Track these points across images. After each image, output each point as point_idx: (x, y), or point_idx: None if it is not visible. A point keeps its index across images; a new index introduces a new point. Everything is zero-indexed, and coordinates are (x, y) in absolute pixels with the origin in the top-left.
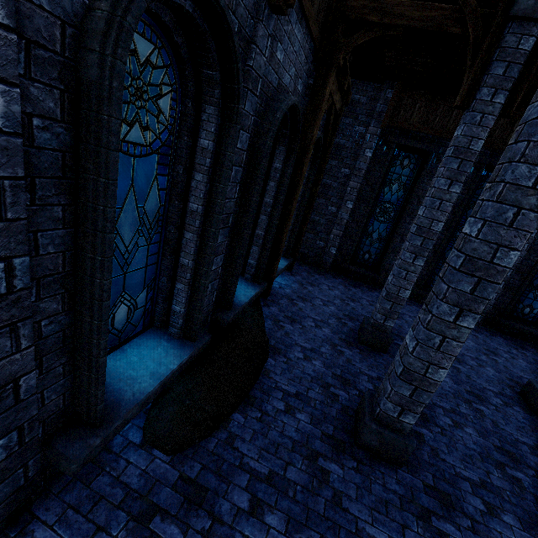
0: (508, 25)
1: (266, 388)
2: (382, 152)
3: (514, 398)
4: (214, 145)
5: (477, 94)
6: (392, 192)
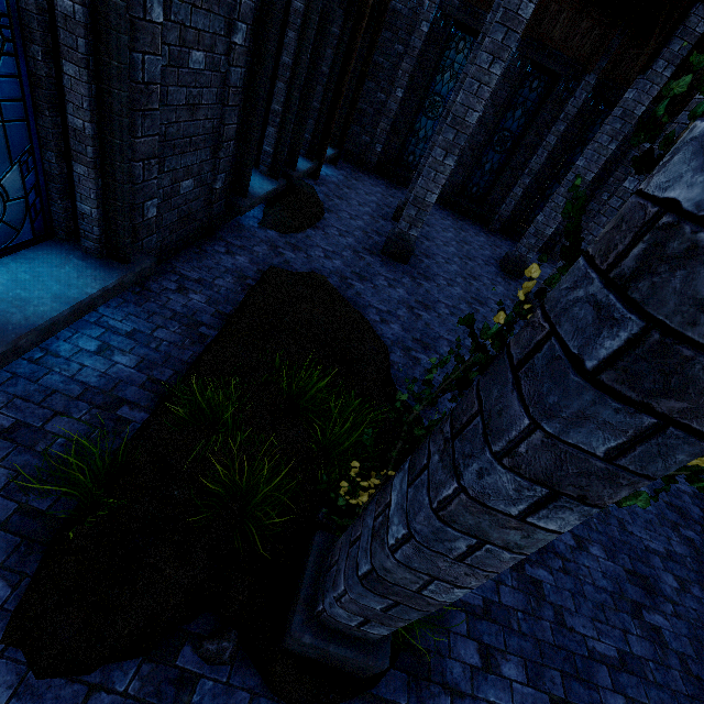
0: None
1: (325, 225)
2: (439, 29)
3: (494, 264)
4: (304, 8)
5: None
6: (443, 83)
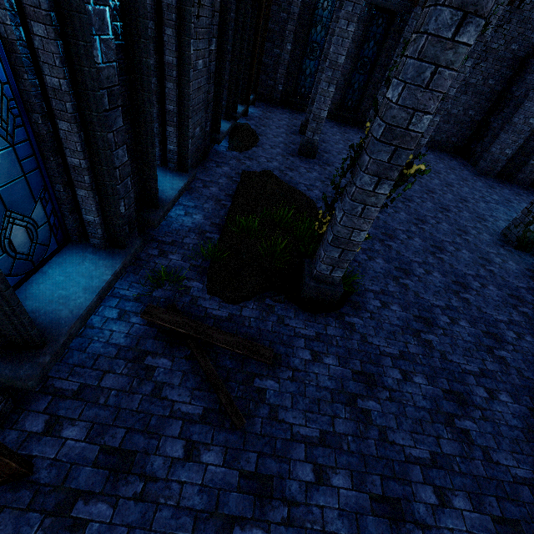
0: None
1: (261, 144)
2: None
3: None
4: (235, 16)
5: None
6: (317, 33)
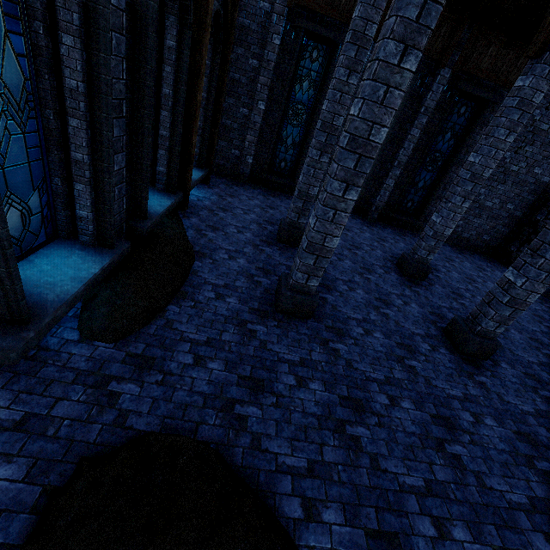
0: None
1: (196, 284)
2: (291, 40)
3: (392, 268)
4: None
5: None
6: (303, 91)
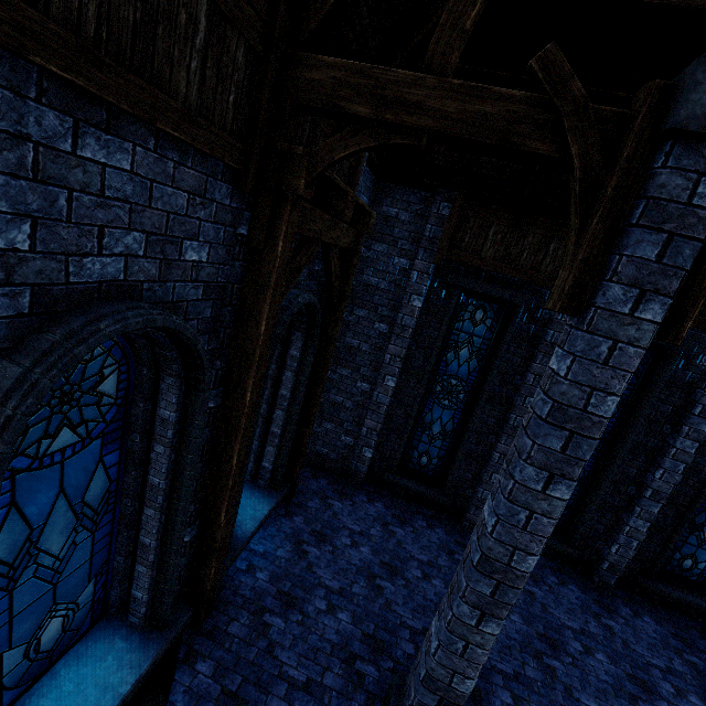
0: (662, 147)
1: None
2: (440, 299)
3: None
4: None
5: (597, 294)
6: (459, 361)
